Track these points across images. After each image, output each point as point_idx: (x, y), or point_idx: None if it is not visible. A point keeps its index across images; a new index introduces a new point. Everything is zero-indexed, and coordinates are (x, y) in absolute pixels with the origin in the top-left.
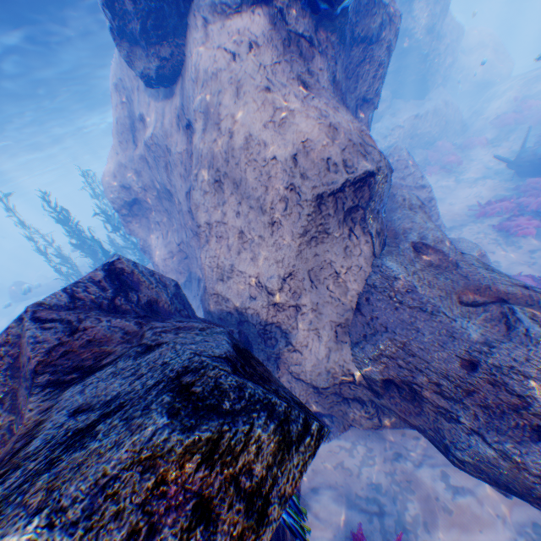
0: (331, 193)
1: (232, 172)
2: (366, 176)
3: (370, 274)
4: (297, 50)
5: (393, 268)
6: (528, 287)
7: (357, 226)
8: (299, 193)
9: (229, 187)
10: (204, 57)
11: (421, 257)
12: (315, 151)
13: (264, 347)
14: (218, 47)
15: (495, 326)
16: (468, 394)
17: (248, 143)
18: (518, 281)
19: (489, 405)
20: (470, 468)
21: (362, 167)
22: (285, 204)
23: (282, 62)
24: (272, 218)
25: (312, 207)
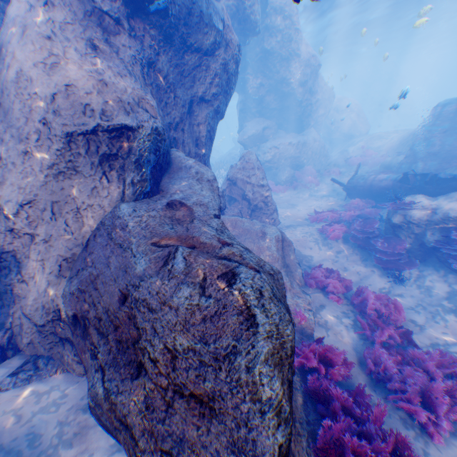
0: (84, 134)
1: (5, 102)
2: (122, 127)
3: (109, 215)
4: (99, 22)
5: (123, 210)
6: (232, 244)
7: (115, 173)
8: (50, 127)
9: (2, 115)
10: (15, 7)
11: (168, 210)
12: (78, 96)
13: (1, 277)
14: (26, 1)
15: (158, 263)
16: (116, 329)
17: (19, 77)
18: (238, 241)
19: (124, 341)
20: (96, 414)
21: (120, 119)
22: (39, 136)
23: (78, 25)
24: (27, 148)
25: (62, 142)
